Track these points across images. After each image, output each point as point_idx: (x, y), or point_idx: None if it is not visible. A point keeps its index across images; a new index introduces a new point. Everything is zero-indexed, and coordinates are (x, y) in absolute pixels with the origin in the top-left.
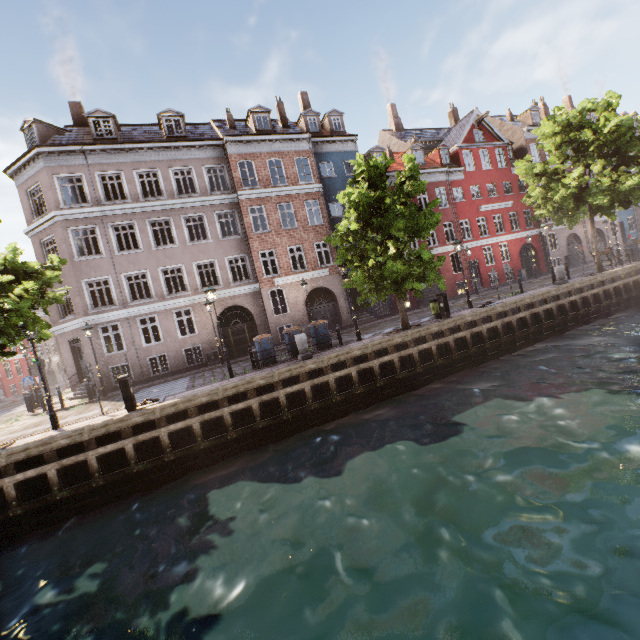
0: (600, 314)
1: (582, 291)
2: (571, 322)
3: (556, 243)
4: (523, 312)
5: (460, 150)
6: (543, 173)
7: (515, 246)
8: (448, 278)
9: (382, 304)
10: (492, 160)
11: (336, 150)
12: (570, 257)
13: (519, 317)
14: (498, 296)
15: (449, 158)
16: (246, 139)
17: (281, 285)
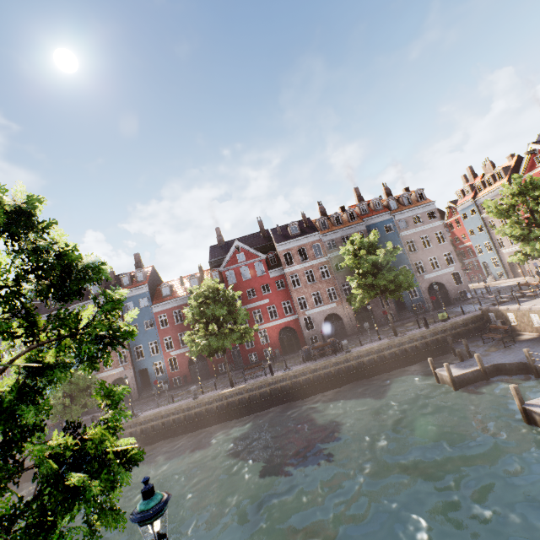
0: (206, 424)
1: (191, 409)
2: (183, 429)
3: (313, 324)
4: (135, 427)
5: (224, 272)
6: (196, 322)
7: (274, 330)
8: (212, 362)
9: (174, 379)
10: (252, 272)
11: (135, 294)
12: (332, 332)
13: (132, 431)
14: (158, 405)
15: (219, 277)
16: (82, 304)
17: (98, 378)
